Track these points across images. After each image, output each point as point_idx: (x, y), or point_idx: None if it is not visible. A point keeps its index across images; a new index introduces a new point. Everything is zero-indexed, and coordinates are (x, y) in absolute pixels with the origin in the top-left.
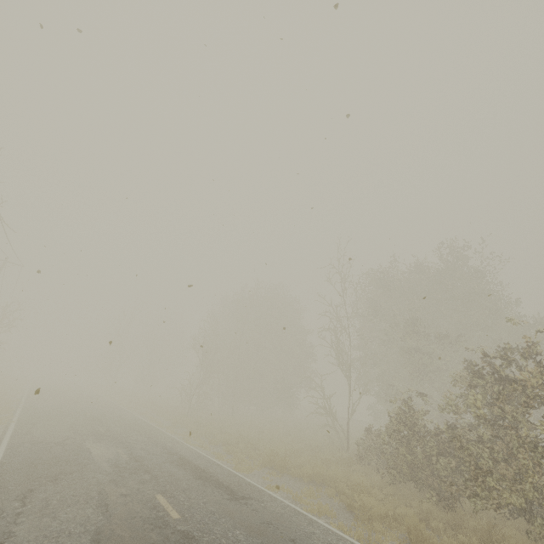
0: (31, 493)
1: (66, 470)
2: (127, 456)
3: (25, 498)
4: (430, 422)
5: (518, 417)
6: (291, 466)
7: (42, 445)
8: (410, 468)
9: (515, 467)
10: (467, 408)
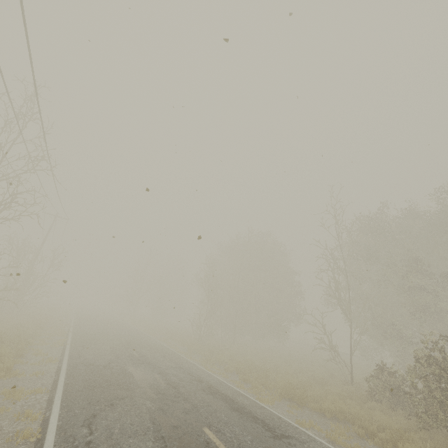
0: (95, 419)
1: (118, 394)
2: (164, 381)
3: (91, 424)
4: None
5: None
6: (308, 399)
7: (94, 368)
8: (443, 414)
9: None
10: None
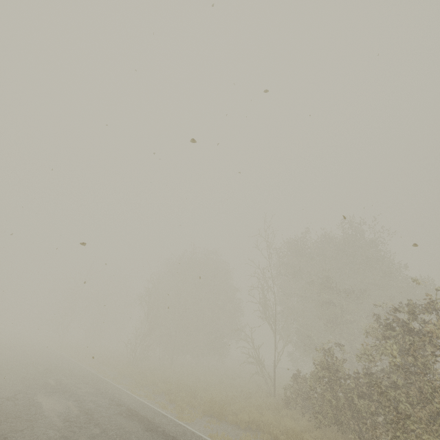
0: None
1: (17, 427)
2: (78, 409)
3: None
4: (347, 368)
5: (428, 364)
6: (228, 413)
7: None
8: (333, 412)
9: (429, 410)
10: (380, 356)
